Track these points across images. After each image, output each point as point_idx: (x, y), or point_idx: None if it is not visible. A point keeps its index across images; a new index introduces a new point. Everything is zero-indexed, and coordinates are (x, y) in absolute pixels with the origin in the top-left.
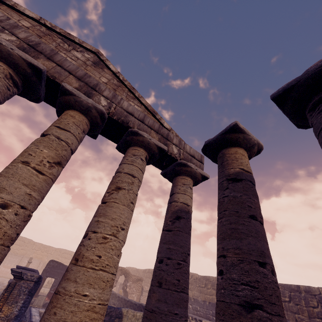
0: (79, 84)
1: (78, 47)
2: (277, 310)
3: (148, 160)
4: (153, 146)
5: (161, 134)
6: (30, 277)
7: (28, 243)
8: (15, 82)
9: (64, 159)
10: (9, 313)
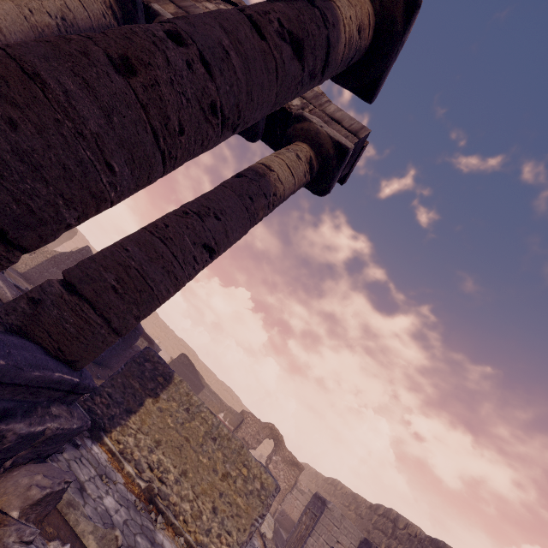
0: (177, 12)
1: (216, 0)
2: (97, 36)
3: None
4: None
5: None
6: None
7: (193, 356)
8: (115, 14)
9: None
10: None
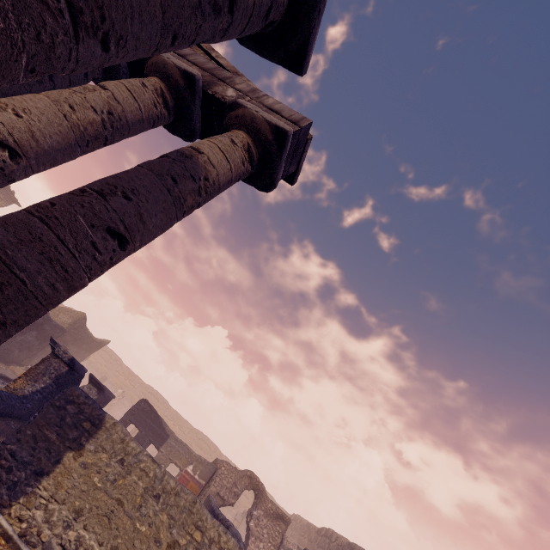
0: None
1: None
2: None
3: (177, 110)
4: (173, 70)
5: (212, 73)
6: (62, 354)
7: (162, 404)
8: None
9: None
10: (19, 388)
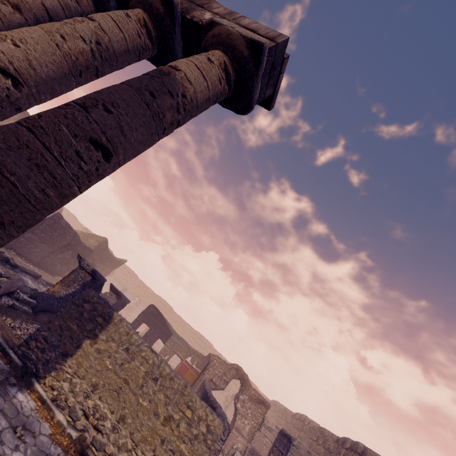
0: None
1: None
2: None
3: (159, 40)
4: None
5: (191, 0)
6: (86, 266)
7: (169, 310)
8: None
9: (27, 7)
10: (56, 291)
